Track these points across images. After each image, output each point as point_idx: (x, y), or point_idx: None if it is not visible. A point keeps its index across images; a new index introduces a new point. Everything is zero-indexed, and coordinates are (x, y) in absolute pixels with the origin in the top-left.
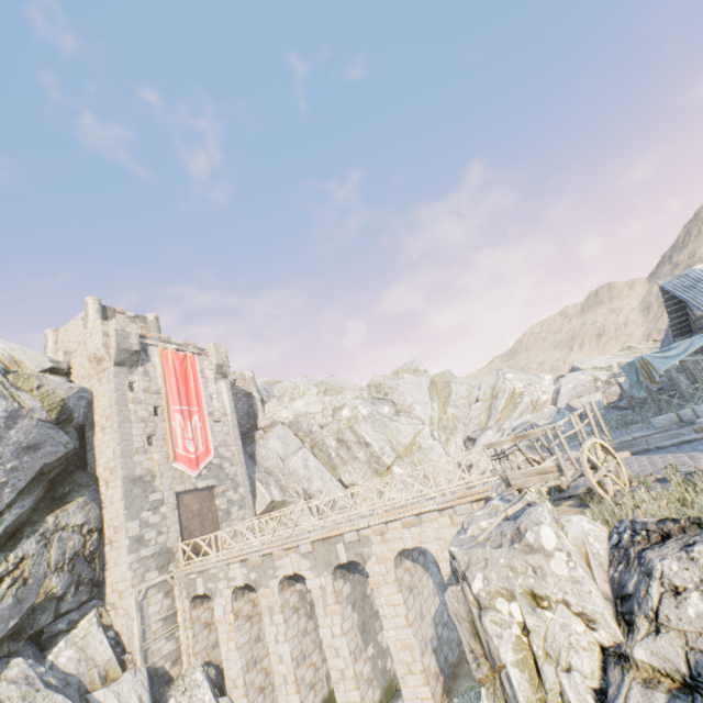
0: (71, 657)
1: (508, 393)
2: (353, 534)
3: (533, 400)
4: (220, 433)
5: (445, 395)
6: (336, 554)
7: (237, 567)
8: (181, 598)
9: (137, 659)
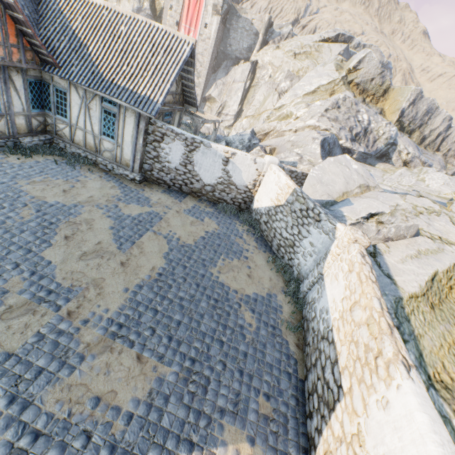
0: None
1: (282, 113)
2: None
3: (275, 128)
4: (202, 48)
5: None
6: None
7: None
8: None
9: None
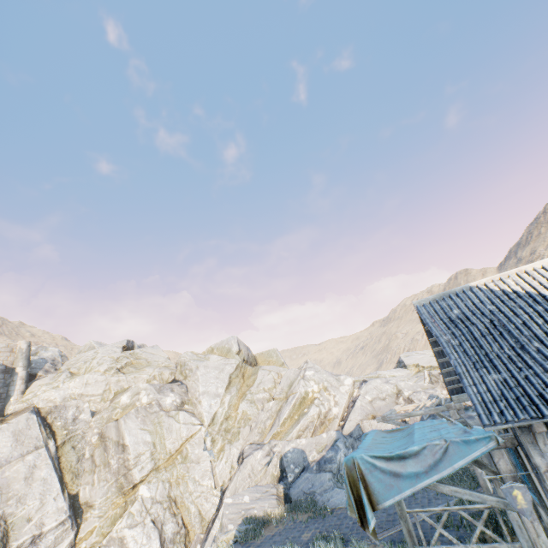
0: None
1: (296, 399)
2: None
3: (322, 412)
4: None
5: (249, 384)
6: None
7: None
8: None
9: None
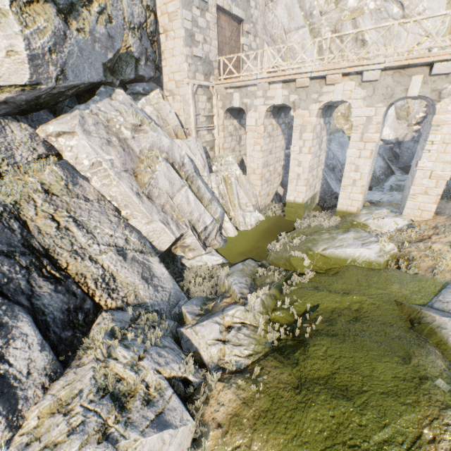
0: (152, 112)
1: None
2: (449, 64)
3: None
4: None
5: None
6: (405, 87)
7: (278, 88)
8: (217, 108)
9: (193, 135)
